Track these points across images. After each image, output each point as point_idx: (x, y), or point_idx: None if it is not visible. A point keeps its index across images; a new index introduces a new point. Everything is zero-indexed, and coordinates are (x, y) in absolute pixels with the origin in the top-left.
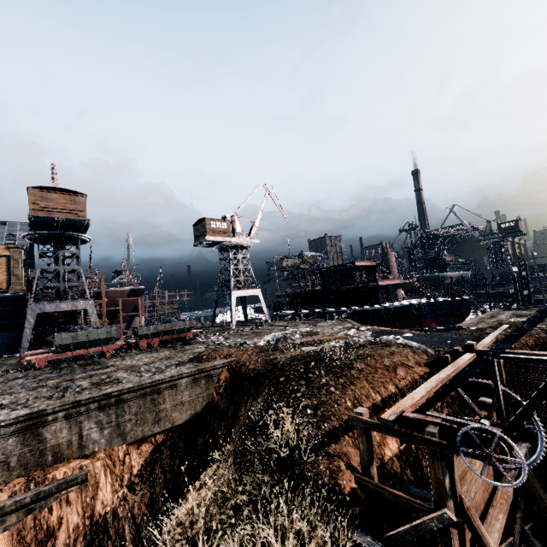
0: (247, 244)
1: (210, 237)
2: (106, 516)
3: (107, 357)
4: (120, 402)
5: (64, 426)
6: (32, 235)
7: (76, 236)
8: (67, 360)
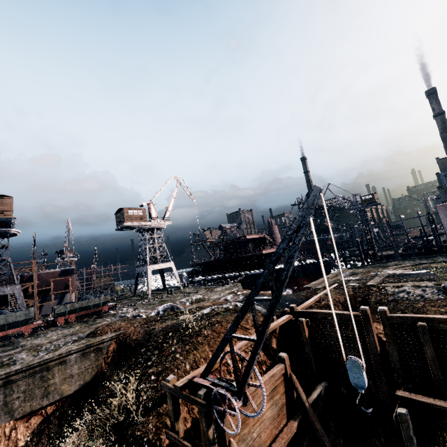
0: (160, 226)
1: (128, 223)
2: None
3: (24, 336)
4: (9, 383)
5: None
6: None
7: (5, 231)
8: None
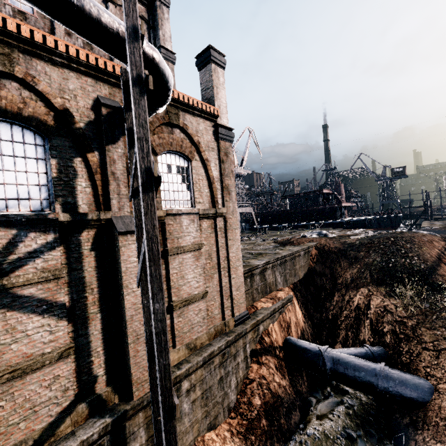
0: (244, 173)
1: None
2: (300, 320)
3: None
4: (285, 262)
5: (270, 272)
6: None
7: None
8: None
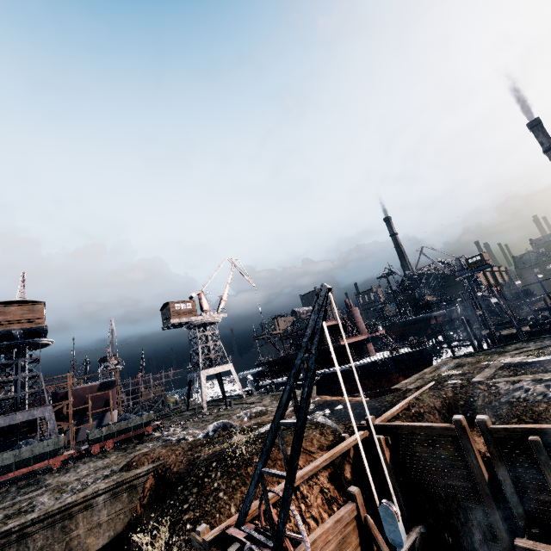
0: (214, 319)
1: (175, 319)
2: None
3: (53, 472)
4: (24, 536)
5: None
6: None
7: (36, 341)
8: (11, 481)
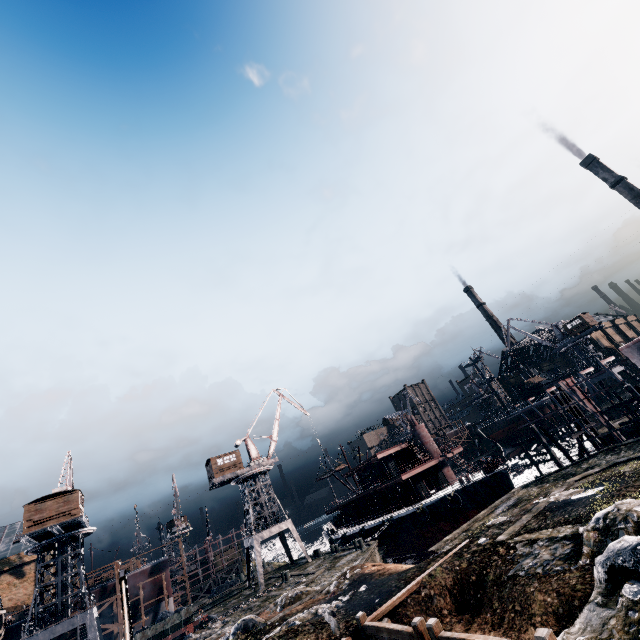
0: (263, 468)
1: (218, 477)
2: None
3: None
4: None
5: None
6: (32, 550)
7: (75, 533)
8: None
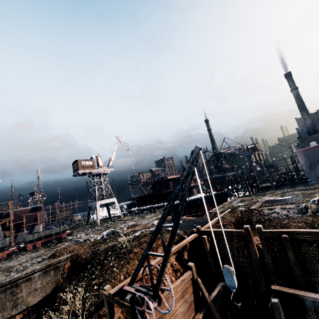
0: (106, 172)
1: (81, 170)
2: None
3: (1, 260)
4: None
5: None
6: None
7: None
8: None
